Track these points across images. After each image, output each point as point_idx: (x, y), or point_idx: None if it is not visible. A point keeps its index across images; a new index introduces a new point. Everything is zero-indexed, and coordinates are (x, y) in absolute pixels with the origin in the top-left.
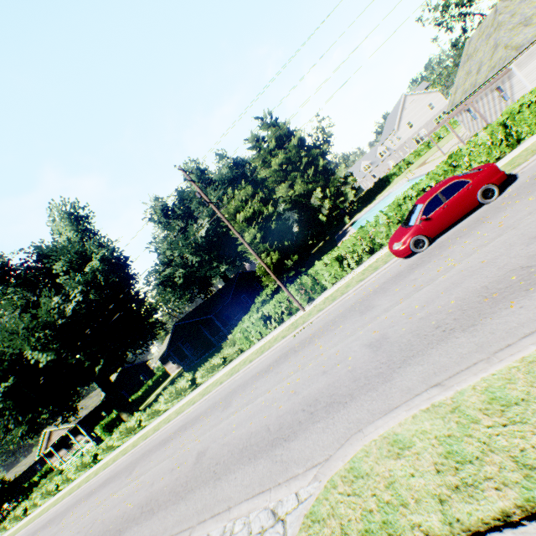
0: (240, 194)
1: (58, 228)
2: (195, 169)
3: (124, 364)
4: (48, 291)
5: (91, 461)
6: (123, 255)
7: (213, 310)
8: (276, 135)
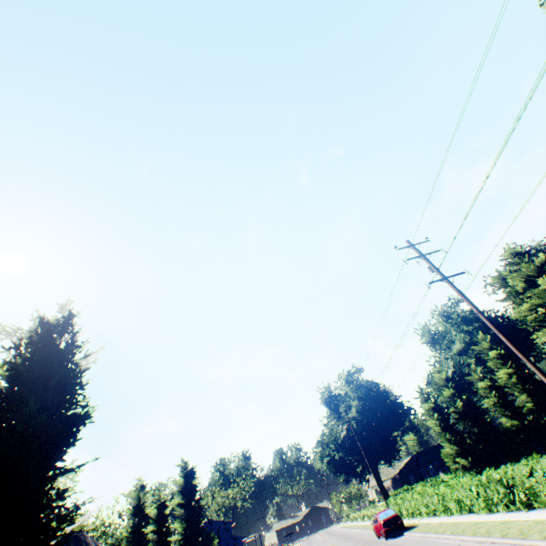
0: (441, 374)
1: (340, 387)
2: (439, 315)
3: (376, 470)
4: (337, 421)
5: (362, 517)
6: (367, 406)
7: (434, 459)
8: (522, 275)
